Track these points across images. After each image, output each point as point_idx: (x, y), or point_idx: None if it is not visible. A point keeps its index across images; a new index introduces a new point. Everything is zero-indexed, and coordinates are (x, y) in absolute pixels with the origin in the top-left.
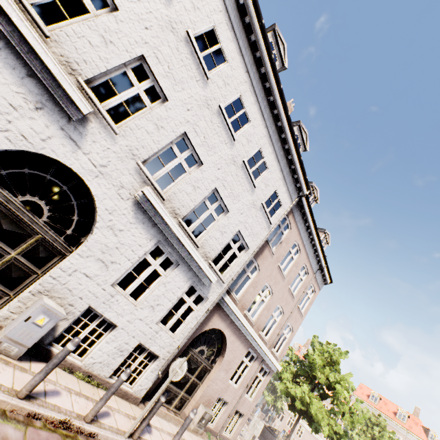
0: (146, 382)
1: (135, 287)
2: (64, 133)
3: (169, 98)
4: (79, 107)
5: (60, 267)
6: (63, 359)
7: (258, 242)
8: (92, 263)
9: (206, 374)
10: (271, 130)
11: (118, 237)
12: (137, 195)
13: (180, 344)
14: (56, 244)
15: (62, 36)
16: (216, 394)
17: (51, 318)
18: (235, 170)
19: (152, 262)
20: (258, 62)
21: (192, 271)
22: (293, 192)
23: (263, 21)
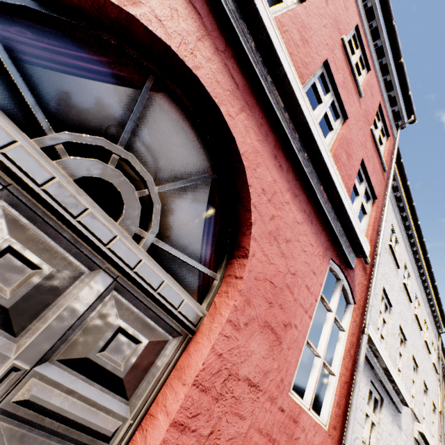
0: None
1: None
2: (398, 426)
3: (406, 338)
4: (408, 405)
5: None
6: None
7: (436, 397)
8: None
9: None
10: (424, 298)
11: None
12: (417, 436)
13: None
14: None
15: (388, 357)
16: None
17: None
18: (423, 351)
19: None
20: (414, 258)
21: None
22: (435, 332)
23: (423, 239)
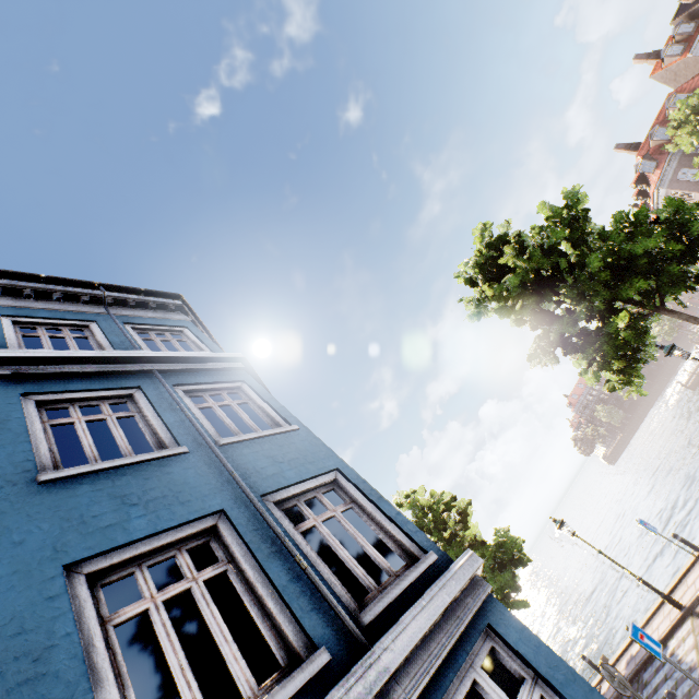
0: None
1: None
2: None
3: None
4: None
5: None
6: None
7: None
8: None
9: None
10: None
11: None
12: None
13: None
14: None
15: None
16: None
17: None
18: None
19: None
20: None
21: None
22: None
23: None
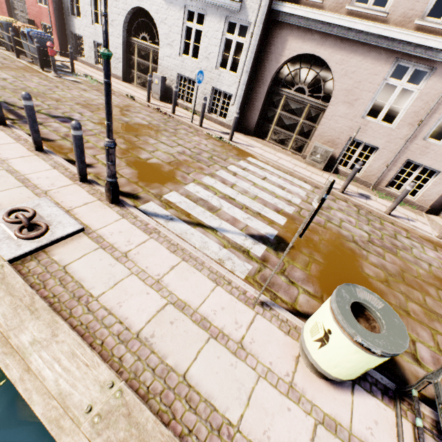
0: (232, 115)
1: (191, 50)
2: None
3: None
4: None
5: (159, 59)
6: (149, 85)
7: None
8: (166, 49)
9: (320, 115)
10: None
11: (167, 25)
12: None
13: (239, 78)
14: (156, 50)
15: None
16: (343, 135)
17: (158, 80)
18: None
19: (192, 25)
20: None
21: (221, 8)
22: None
23: None
